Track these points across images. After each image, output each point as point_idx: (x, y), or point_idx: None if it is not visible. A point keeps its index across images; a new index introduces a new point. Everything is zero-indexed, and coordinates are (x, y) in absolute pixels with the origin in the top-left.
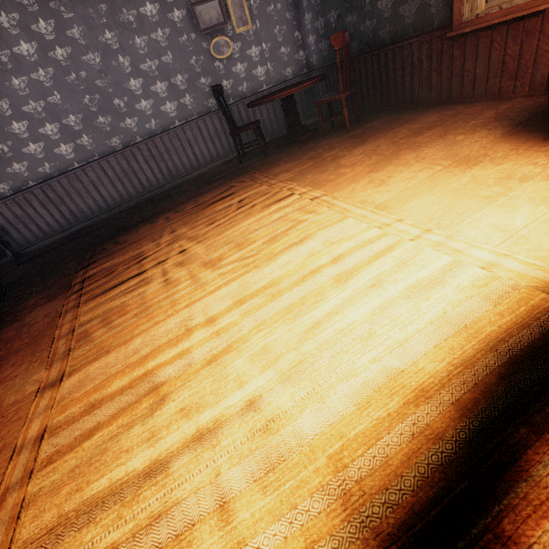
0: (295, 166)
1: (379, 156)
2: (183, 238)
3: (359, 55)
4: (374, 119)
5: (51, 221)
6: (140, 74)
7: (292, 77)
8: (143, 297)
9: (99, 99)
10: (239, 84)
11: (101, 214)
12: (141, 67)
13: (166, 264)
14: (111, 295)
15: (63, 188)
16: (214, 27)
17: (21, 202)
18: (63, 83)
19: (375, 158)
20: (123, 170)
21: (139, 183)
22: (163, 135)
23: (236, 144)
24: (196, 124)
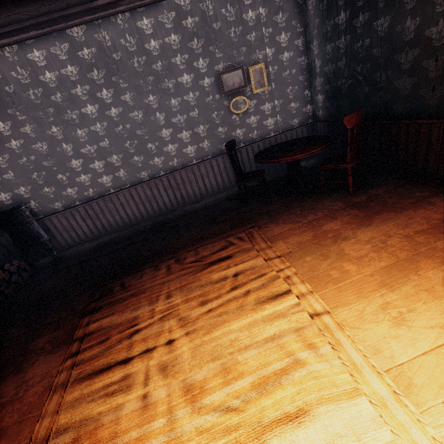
0: (293, 233)
1: (391, 257)
2: (175, 314)
3: (368, 120)
4: (379, 184)
5: (86, 231)
6: (171, 125)
7: (297, 126)
8: (118, 418)
9: (136, 143)
10: (250, 132)
11: (124, 228)
12: (173, 120)
13: (151, 359)
14: (95, 388)
15: (99, 207)
16: (236, 89)
17: (68, 216)
18: (112, 132)
19: (386, 259)
20: (147, 195)
21: (157, 205)
22: (182, 170)
23: (240, 190)
24: (210, 163)
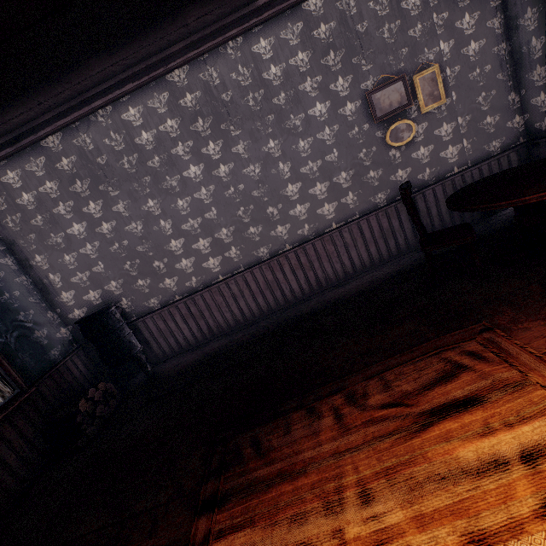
0: None
1: None
2: None
3: None
4: None
5: (188, 335)
6: (299, 177)
7: (498, 152)
8: None
9: (252, 209)
10: (419, 171)
11: (237, 329)
12: (301, 170)
13: None
14: None
15: (204, 301)
16: (394, 111)
17: (165, 316)
18: (220, 198)
19: None
20: (267, 281)
21: (281, 294)
22: (316, 240)
23: (430, 262)
24: (357, 225)
